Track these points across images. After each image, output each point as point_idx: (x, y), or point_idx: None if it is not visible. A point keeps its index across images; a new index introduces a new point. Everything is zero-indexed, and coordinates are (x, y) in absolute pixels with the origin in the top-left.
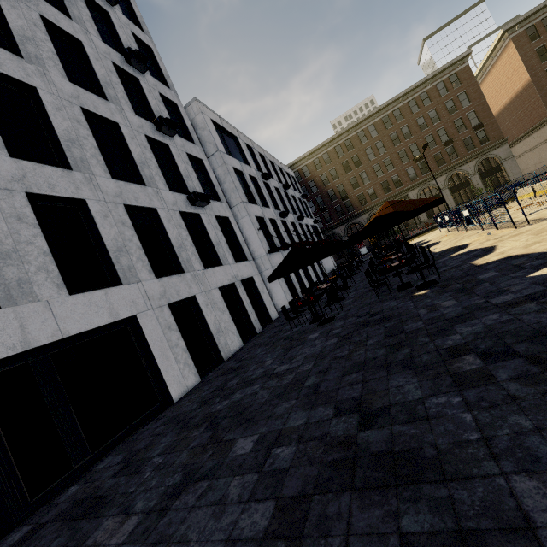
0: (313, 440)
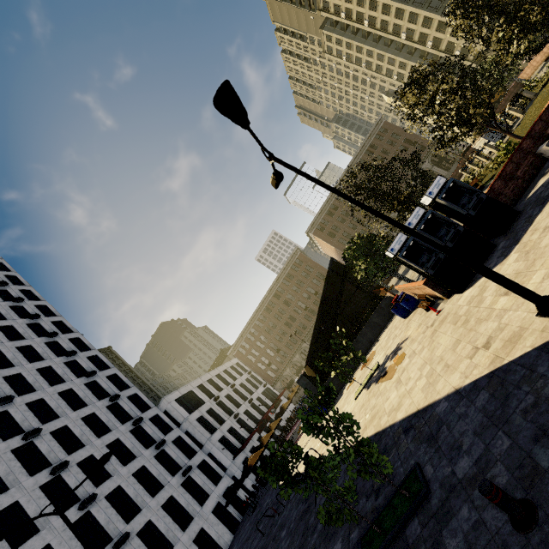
0: None
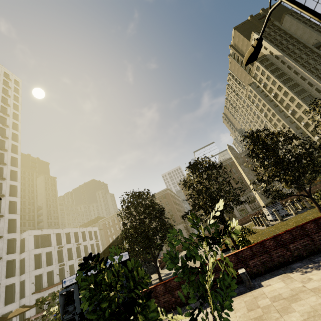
0: None
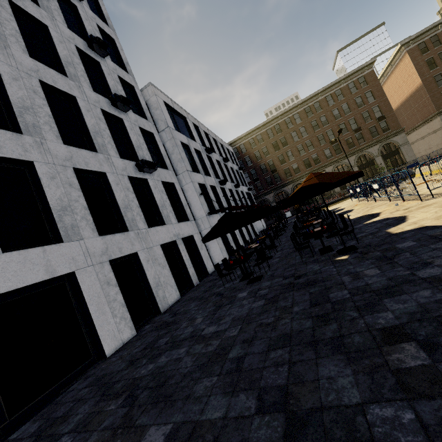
0: None
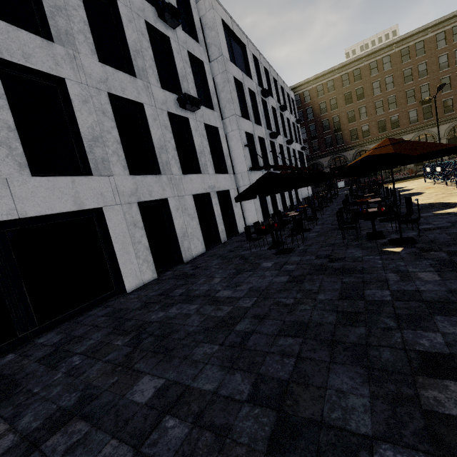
0: (210, 430)
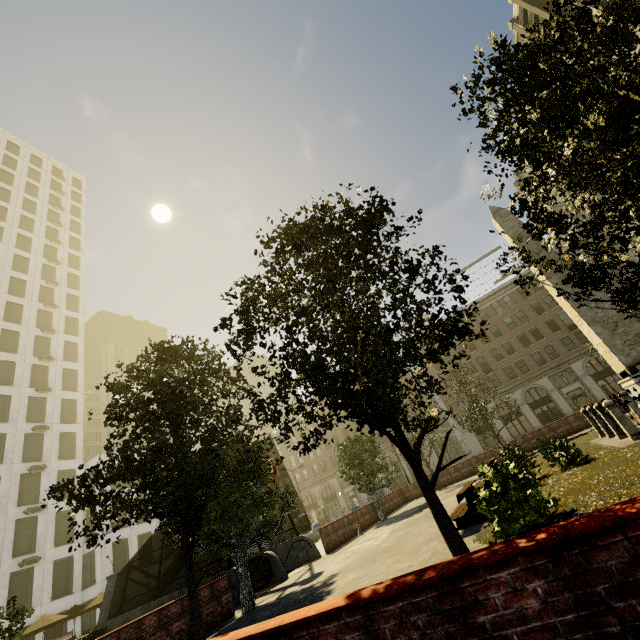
0: None
